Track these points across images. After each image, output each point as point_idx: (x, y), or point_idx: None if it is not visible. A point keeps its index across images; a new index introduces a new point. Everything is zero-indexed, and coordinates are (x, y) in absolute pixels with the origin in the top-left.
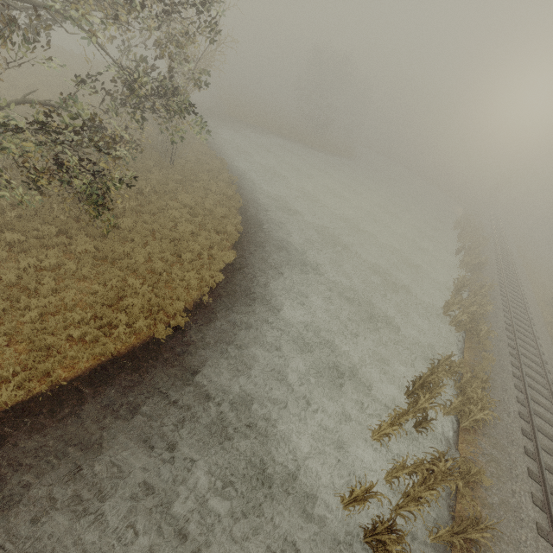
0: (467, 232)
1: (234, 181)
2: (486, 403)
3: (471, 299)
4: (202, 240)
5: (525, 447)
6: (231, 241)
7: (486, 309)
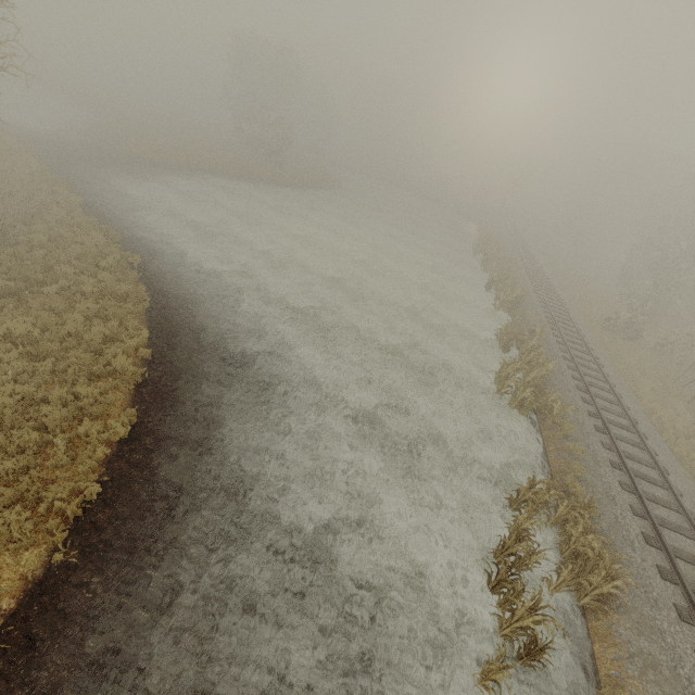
0: (490, 256)
1: (134, 264)
2: (613, 566)
3: (525, 358)
4: (52, 411)
5: (676, 605)
6: (124, 389)
7: (547, 369)
